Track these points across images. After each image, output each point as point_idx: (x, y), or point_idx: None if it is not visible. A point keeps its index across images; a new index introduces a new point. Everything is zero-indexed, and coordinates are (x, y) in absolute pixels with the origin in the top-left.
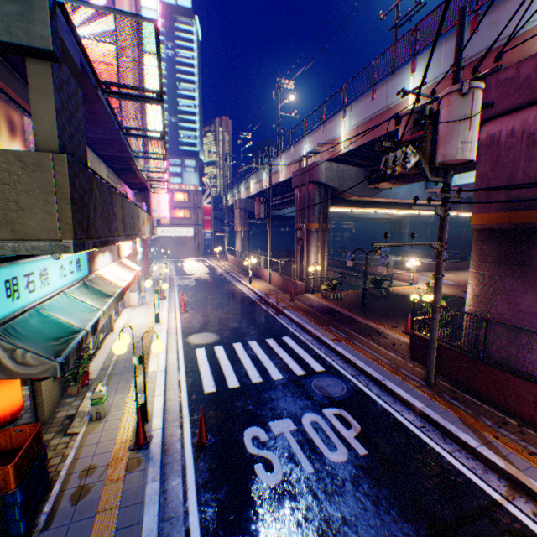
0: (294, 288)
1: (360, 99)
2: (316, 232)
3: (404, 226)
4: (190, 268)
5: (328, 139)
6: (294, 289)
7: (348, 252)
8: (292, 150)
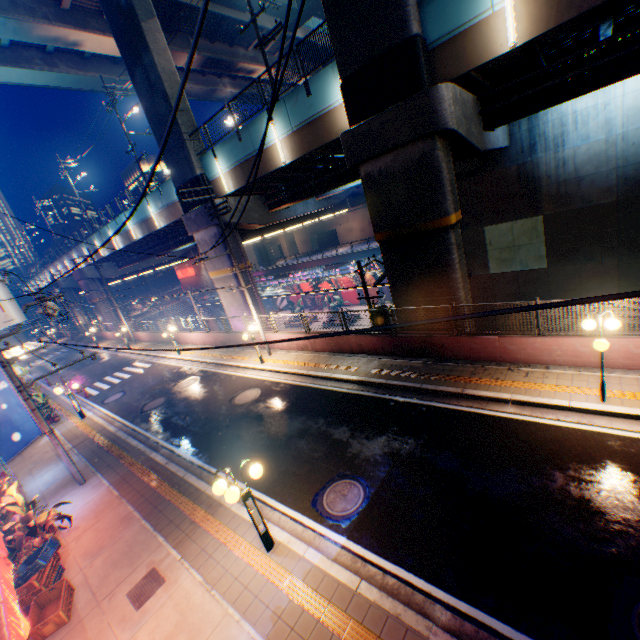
0: (76, 334)
1: (59, 260)
2: (76, 307)
3: None
4: (18, 351)
5: (59, 270)
6: (76, 334)
7: (85, 313)
8: (49, 270)
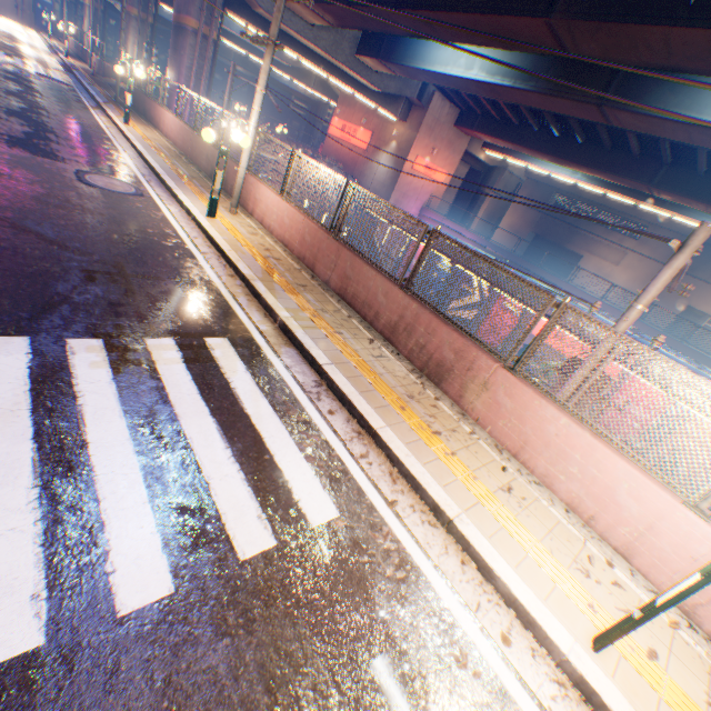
0: (105, 70)
1: None
2: (137, 21)
3: (321, 116)
4: None
5: None
6: (104, 71)
7: (146, 44)
8: None
